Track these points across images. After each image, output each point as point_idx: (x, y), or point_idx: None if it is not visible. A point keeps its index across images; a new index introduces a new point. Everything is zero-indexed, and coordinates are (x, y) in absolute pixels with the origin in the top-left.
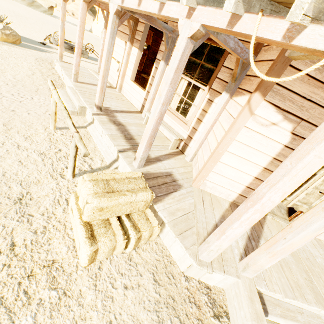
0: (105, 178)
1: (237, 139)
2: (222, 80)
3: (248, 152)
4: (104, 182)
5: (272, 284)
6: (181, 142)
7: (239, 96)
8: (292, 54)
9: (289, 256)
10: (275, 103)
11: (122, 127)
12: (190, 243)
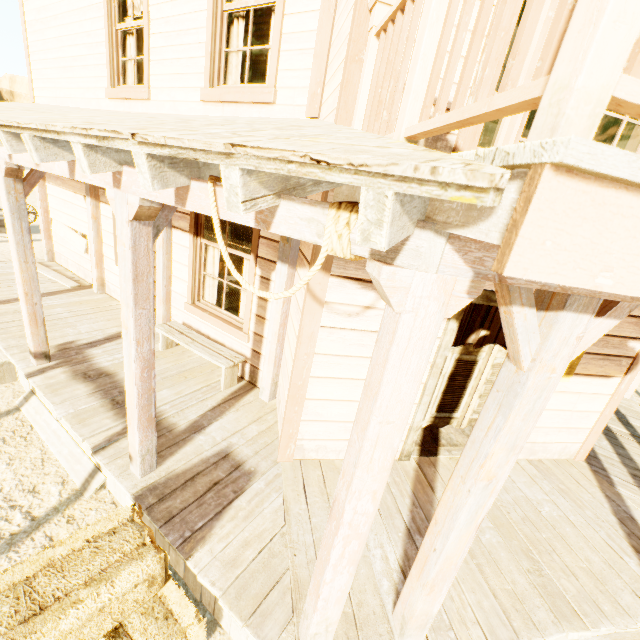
0: (21, 576)
1: (319, 352)
2: (271, 239)
3: (349, 365)
4: (16, 592)
5: (467, 630)
6: (245, 364)
7: (302, 268)
8: (336, 199)
9: (491, 533)
10: (352, 275)
11: (106, 380)
12: (279, 624)
